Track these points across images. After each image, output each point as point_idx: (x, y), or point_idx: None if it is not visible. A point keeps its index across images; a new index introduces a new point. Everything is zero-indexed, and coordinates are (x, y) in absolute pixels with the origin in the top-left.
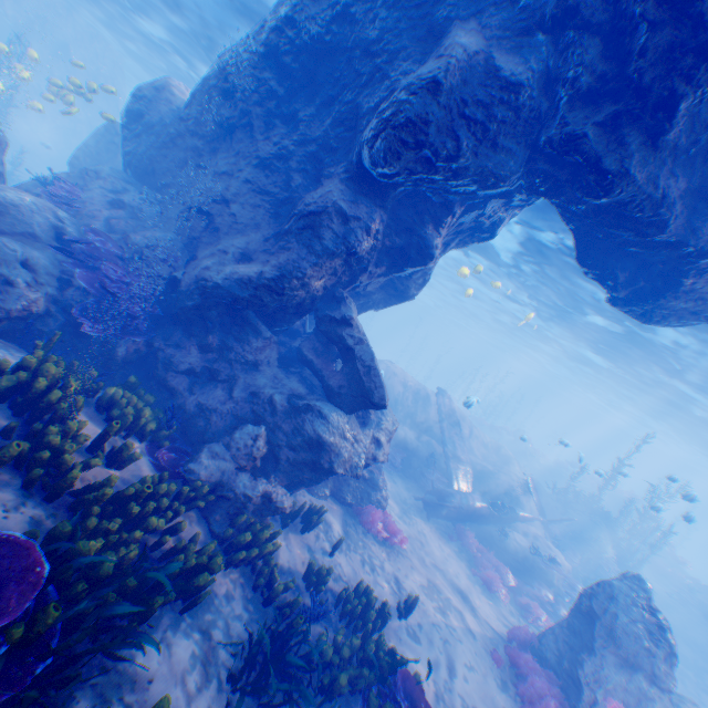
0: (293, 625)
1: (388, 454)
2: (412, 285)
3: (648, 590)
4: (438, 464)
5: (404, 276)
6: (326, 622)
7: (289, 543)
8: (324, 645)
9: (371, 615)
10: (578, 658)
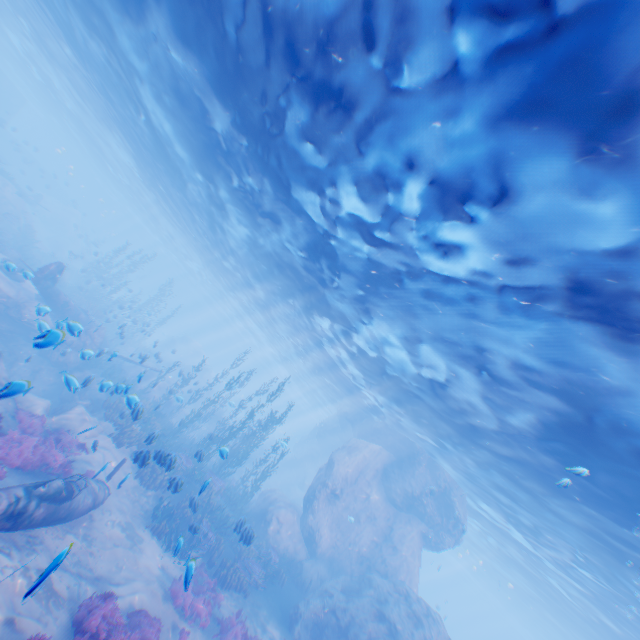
0: None
1: None
2: None
3: None
4: None
5: None
6: None
7: None
8: None
9: None
10: None
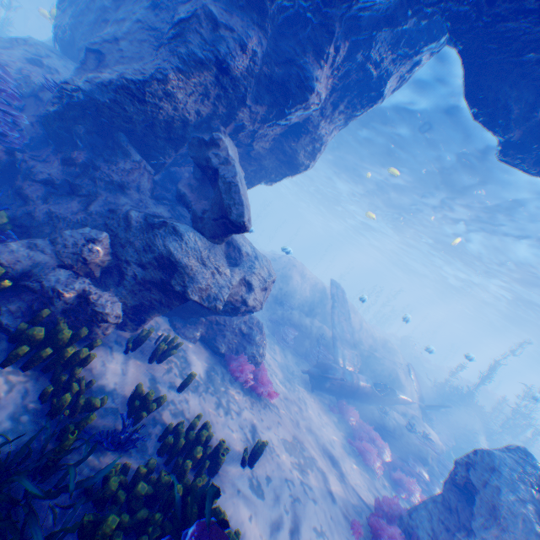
0: (61, 444)
1: (261, 301)
2: (301, 152)
3: (538, 467)
4: (327, 345)
5: (293, 138)
6: (141, 456)
7: (127, 369)
8: (110, 478)
9: (197, 454)
10: (452, 539)
